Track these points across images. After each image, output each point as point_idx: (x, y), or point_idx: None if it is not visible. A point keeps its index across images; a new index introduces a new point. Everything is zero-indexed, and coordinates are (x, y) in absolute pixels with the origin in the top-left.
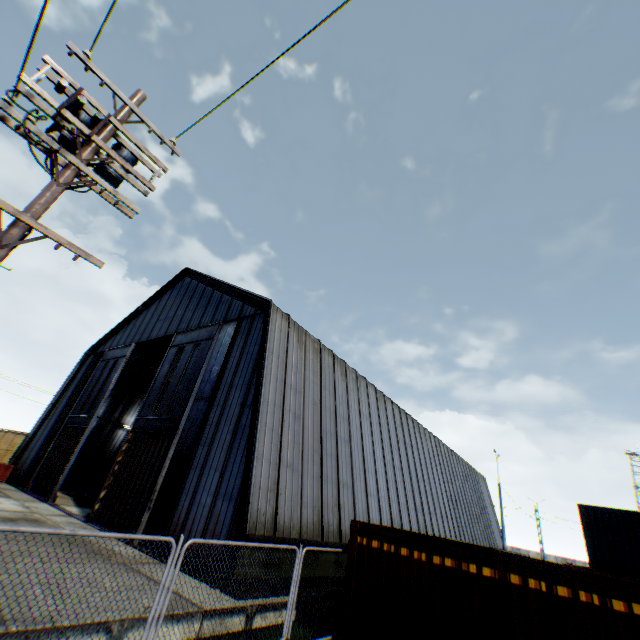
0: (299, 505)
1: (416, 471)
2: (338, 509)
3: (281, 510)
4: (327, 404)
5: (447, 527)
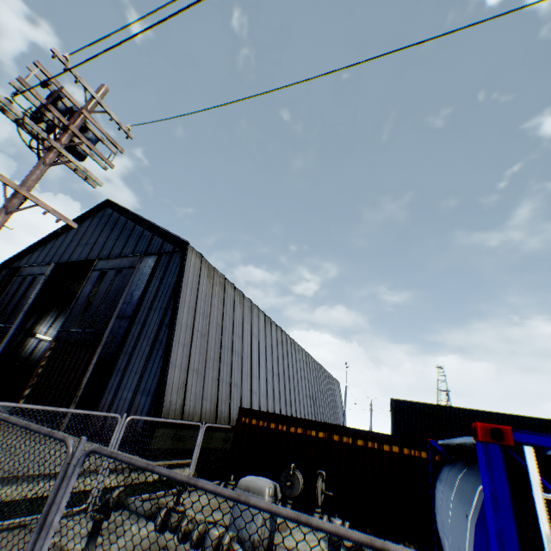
0: (201, 399)
1: (289, 377)
2: (229, 402)
3: (187, 402)
4: (227, 326)
5: (307, 416)
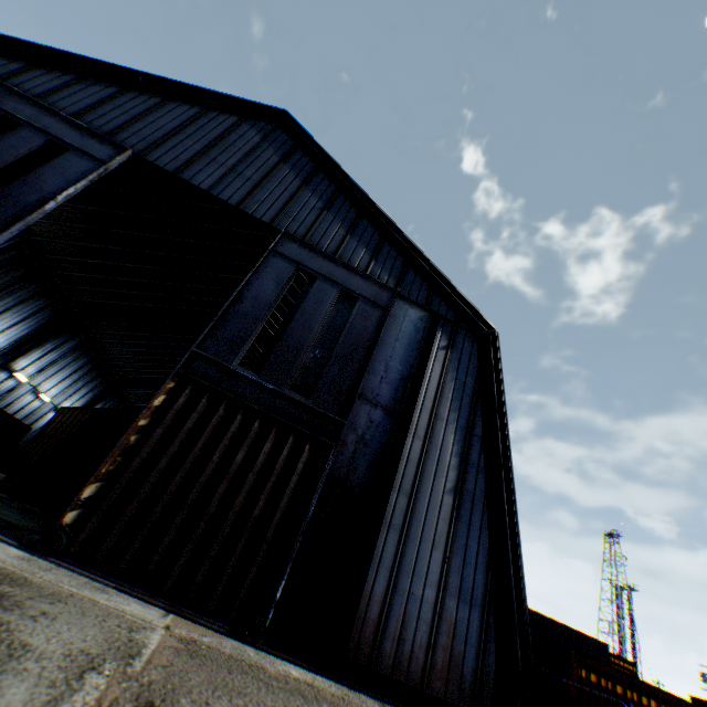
0: None
1: None
2: None
3: None
4: None
5: None
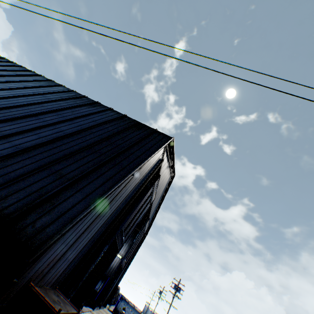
0: None
1: None
2: None
3: None
4: None
5: None
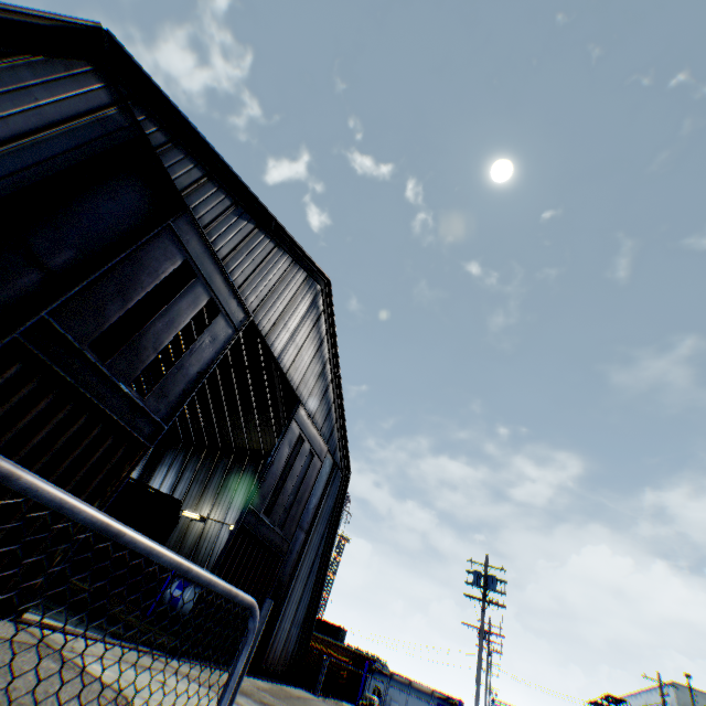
0: None
1: None
2: None
3: None
4: None
5: None
